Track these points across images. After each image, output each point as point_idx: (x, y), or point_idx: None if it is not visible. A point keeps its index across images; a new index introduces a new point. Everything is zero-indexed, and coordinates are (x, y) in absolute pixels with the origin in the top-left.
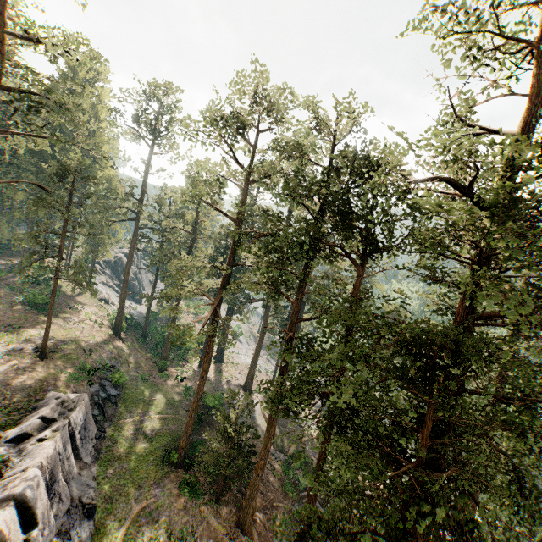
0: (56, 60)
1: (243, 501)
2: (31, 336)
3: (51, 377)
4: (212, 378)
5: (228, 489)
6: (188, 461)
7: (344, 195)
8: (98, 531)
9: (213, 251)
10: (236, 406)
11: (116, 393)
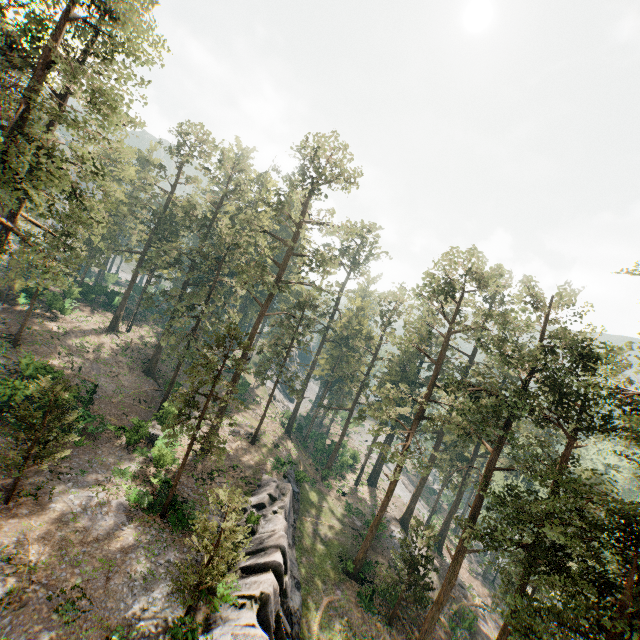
0: (318, 229)
1: (413, 635)
2: (239, 422)
3: (262, 462)
4: (368, 502)
5: (398, 617)
6: (361, 576)
7: (554, 371)
8: (304, 604)
9: (388, 371)
10: (395, 538)
11: (297, 490)
